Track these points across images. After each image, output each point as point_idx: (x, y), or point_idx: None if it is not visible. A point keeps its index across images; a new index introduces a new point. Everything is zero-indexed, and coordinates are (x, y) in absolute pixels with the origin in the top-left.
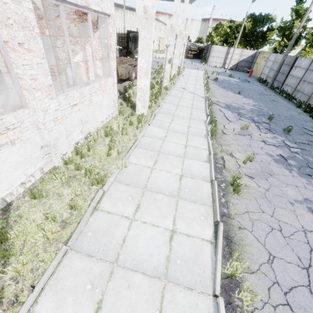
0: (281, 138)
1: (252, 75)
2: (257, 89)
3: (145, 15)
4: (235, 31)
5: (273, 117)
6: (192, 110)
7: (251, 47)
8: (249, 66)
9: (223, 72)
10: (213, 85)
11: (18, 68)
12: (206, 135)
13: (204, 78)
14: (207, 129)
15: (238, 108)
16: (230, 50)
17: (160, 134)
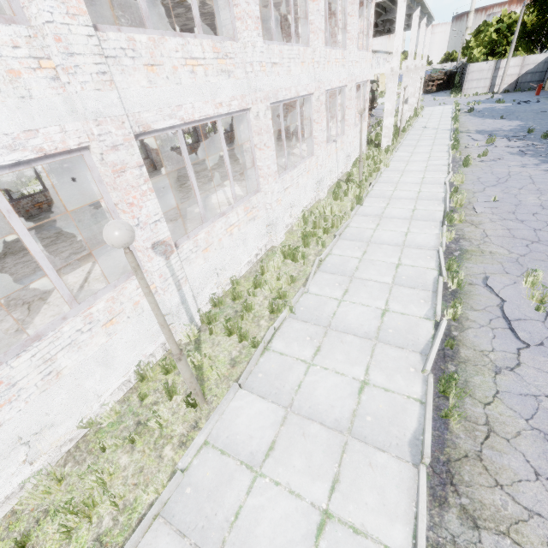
0: (532, 142)
1: (544, 92)
2: (539, 108)
3: (391, 73)
4: (508, 33)
5: (533, 129)
6: (434, 140)
7: (541, 48)
8: (541, 79)
9: (488, 99)
10: (465, 117)
11: (347, 116)
12: (448, 151)
13: (453, 112)
14: (449, 148)
15: (492, 131)
16: (500, 63)
17: (406, 155)
